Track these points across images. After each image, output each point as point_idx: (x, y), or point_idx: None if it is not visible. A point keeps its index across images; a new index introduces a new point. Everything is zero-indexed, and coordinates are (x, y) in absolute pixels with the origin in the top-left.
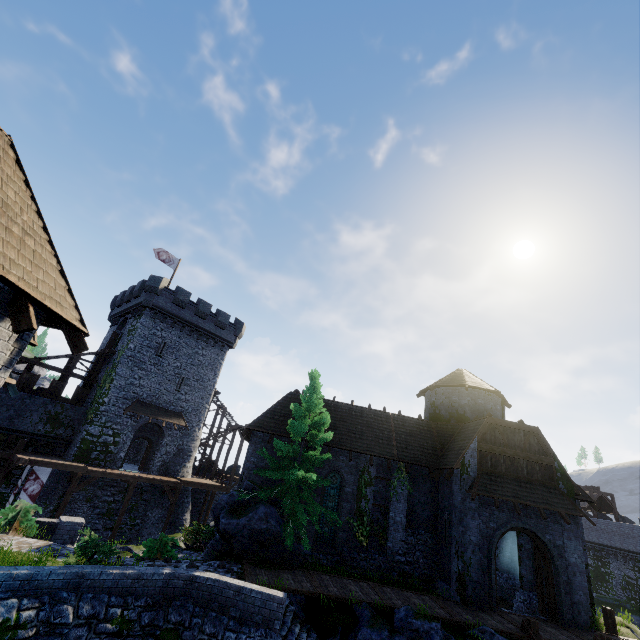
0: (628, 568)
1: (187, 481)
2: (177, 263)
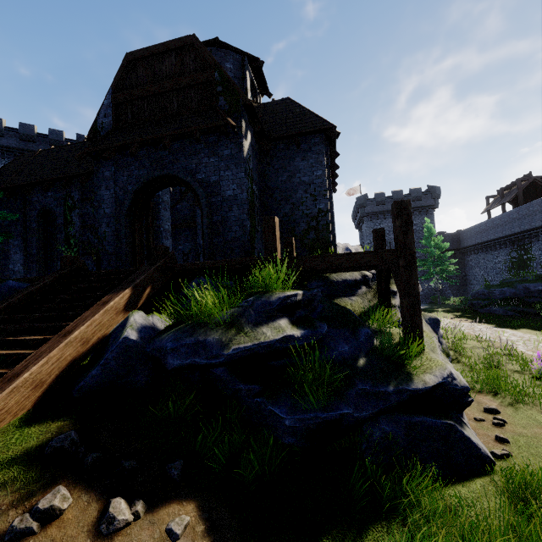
0: None
1: None
2: None
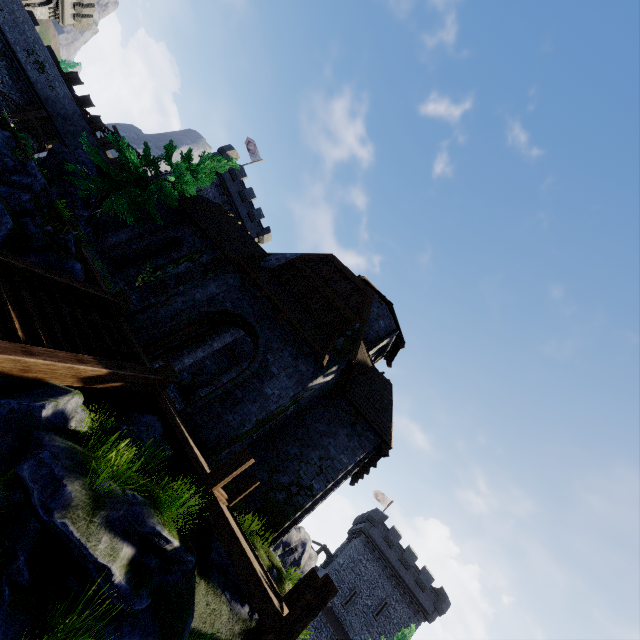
0: None
1: None
2: (258, 160)
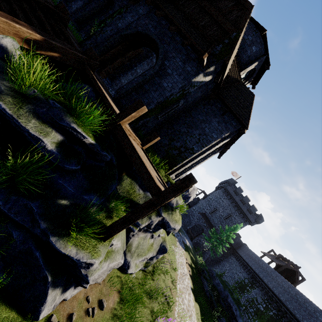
0: (261, 297)
1: None
2: None
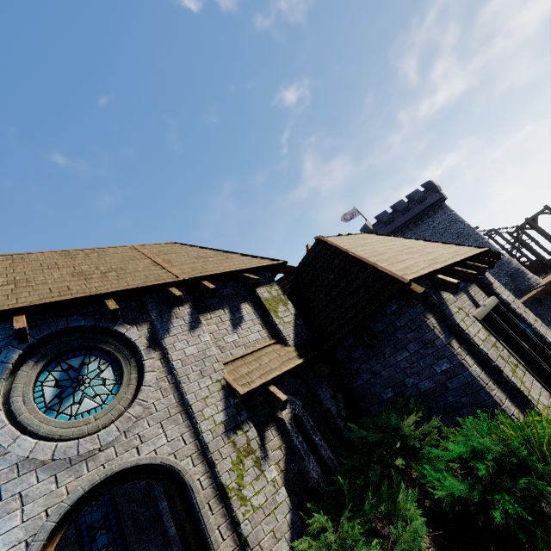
0: None
1: (548, 282)
2: (356, 211)
